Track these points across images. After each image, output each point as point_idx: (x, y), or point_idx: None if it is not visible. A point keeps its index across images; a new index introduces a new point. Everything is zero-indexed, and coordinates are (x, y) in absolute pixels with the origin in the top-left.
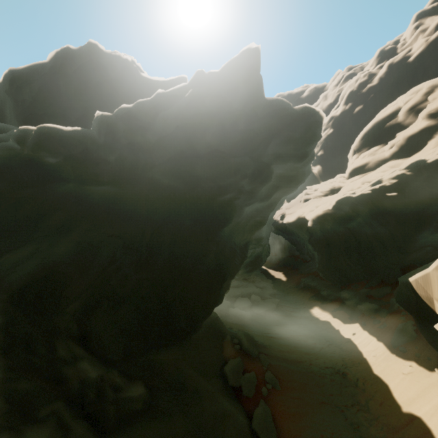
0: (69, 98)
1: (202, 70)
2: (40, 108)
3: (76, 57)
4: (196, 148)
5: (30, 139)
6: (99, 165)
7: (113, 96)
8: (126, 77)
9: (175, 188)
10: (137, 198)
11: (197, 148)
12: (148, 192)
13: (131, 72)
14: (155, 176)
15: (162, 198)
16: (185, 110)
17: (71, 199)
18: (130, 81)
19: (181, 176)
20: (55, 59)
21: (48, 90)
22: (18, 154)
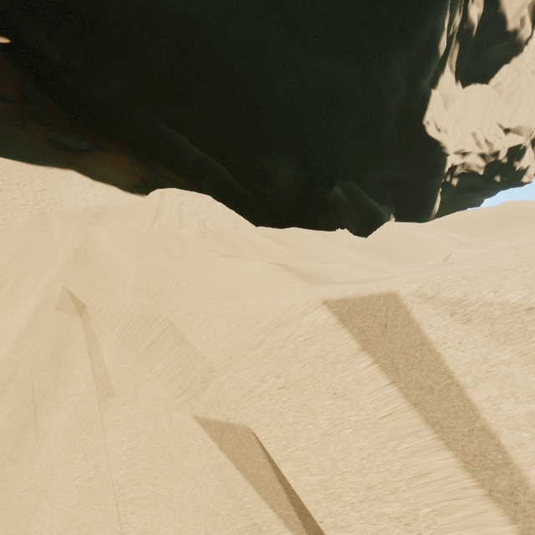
0: None
1: None
2: None
3: None
4: None
5: None
6: None
7: None
8: None
9: None
10: None
11: None
12: None
13: None
14: None
15: None
16: None
17: None
18: None
19: None
20: None
21: None
22: None
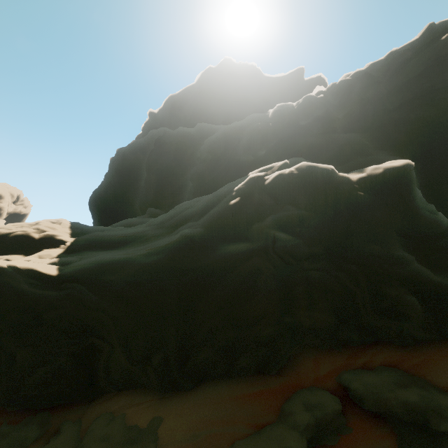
0: (216, 107)
1: (433, 22)
2: (198, 119)
3: (216, 74)
4: (447, 80)
5: (296, 107)
6: (335, 121)
7: (247, 98)
8: (254, 80)
9: (425, 117)
10: (386, 133)
11: (447, 80)
12: (395, 127)
13: (258, 74)
14: (394, 117)
15: (414, 127)
16: (441, 50)
17: (341, 139)
18: (257, 83)
19: (438, 103)
20: (201, 79)
21: (202, 104)
22: (282, 122)
